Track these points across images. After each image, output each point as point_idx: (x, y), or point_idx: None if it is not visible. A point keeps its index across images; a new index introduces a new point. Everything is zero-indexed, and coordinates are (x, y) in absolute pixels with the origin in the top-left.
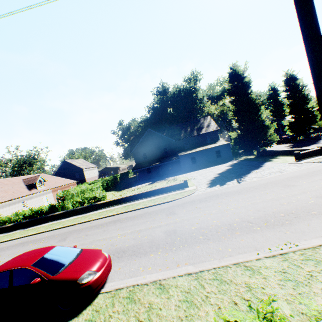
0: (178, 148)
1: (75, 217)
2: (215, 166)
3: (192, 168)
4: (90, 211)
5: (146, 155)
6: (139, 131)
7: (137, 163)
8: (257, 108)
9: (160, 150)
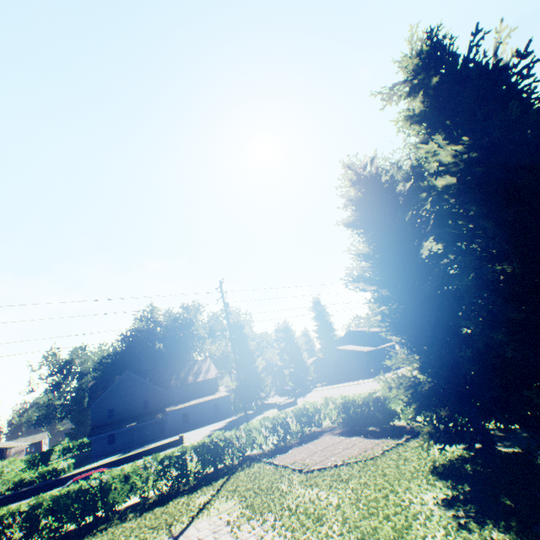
0: (165, 400)
1: (24, 501)
2: (212, 424)
3: (183, 429)
4: (45, 491)
5: (113, 412)
6: (100, 370)
7: (94, 426)
8: (255, 358)
9: (138, 403)
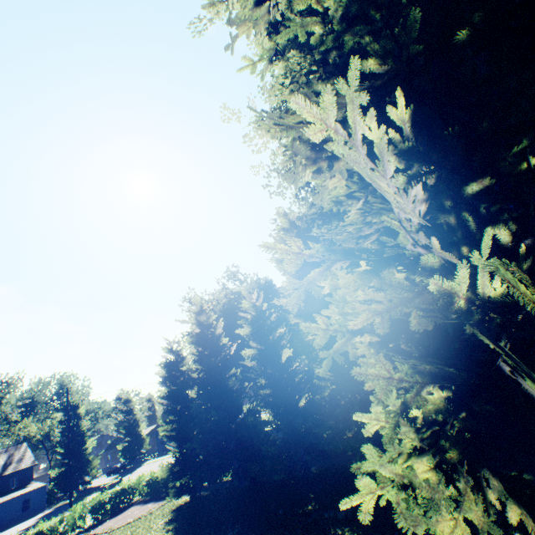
0: None
1: None
2: (18, 525)
3: None
4: None
5: None
6: None
7: None
8: (86, 439)
9: None
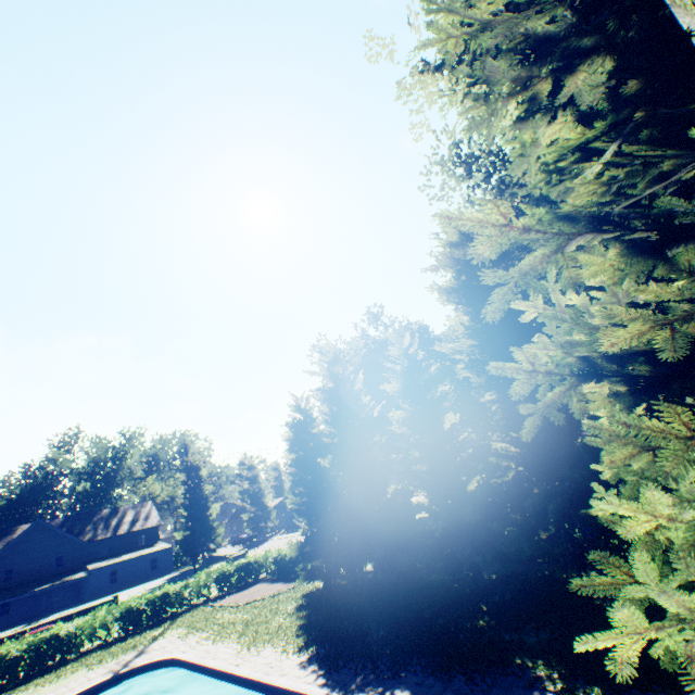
0: (88, 555)
1: None
2: (148, 582)
3: (109, 591)
4: None
5: (13, 573)
6: None
7: None
8: (209, 504)
9: (49, 561)
